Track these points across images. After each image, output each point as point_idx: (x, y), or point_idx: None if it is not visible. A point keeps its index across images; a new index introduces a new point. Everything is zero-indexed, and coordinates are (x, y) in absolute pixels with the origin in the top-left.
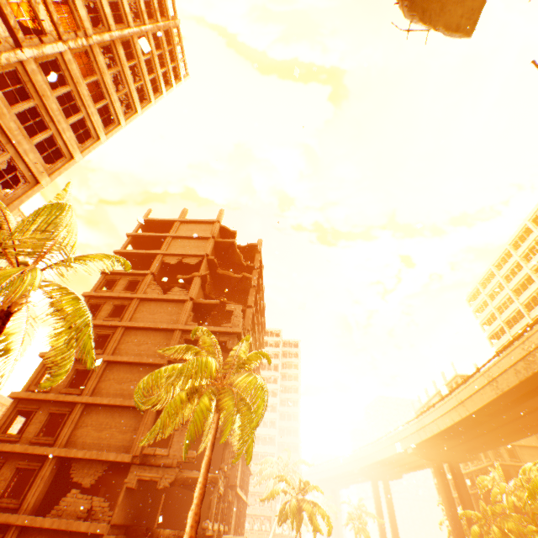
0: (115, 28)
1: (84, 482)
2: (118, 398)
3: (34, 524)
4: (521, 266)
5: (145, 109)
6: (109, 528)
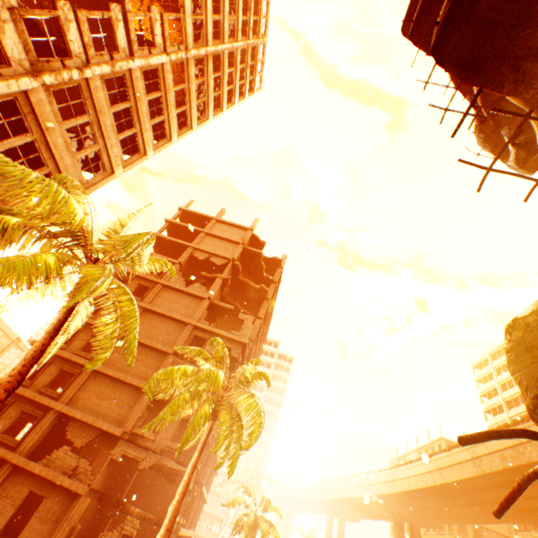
0: (212, 43)
1: (76, 442)
2: (122, 374)
3: (26, 466)
4: None
5: (216, 117)
6: (88, 490)
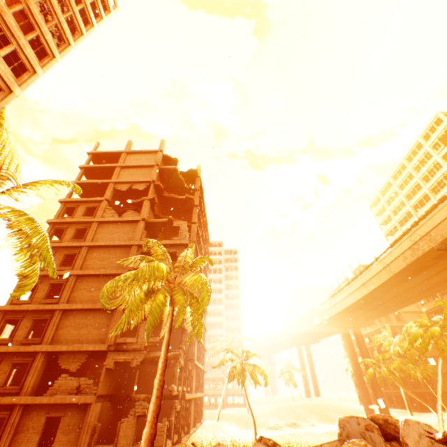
0: None
1: (71, 368)
2: (90, 304)
3: (34, 402)
4: (412, 176)
5: (77, 42)
6: (96, 398)
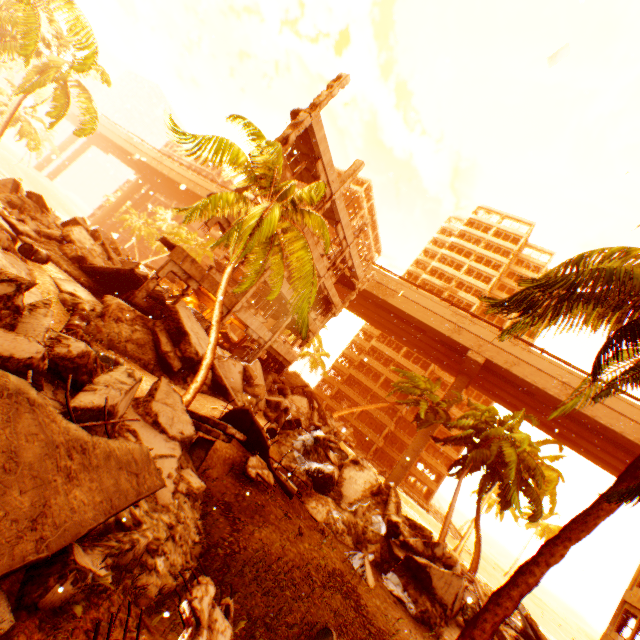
0: None
1: None
2: None
3: None
4: None
5: None
6: None
